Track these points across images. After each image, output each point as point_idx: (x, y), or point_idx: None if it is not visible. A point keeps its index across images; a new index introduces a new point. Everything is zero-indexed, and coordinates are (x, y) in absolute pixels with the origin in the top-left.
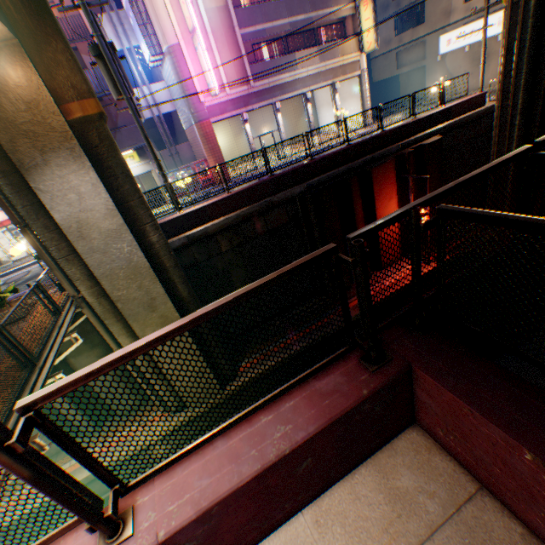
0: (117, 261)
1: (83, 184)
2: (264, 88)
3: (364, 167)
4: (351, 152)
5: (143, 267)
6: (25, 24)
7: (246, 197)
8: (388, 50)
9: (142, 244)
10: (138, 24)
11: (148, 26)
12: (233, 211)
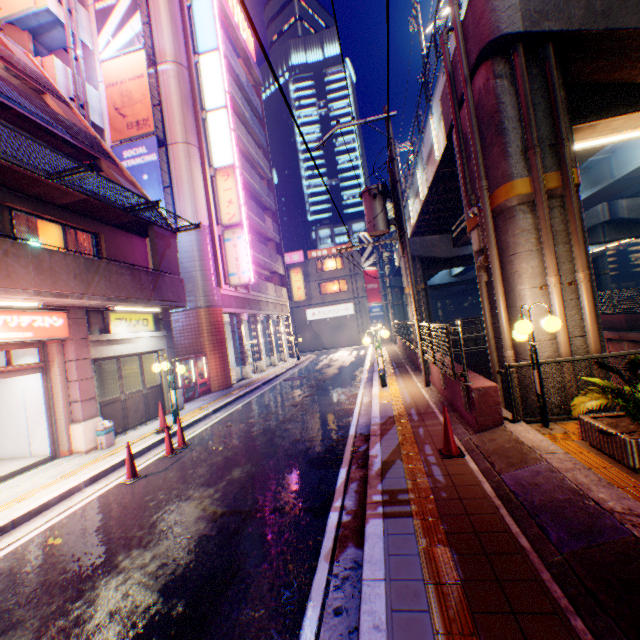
0: None
1: None
2: (253, 297)
3: None
4: None
5: None
6: None
7: None
8: None
9: None
10: (163, 188)
11: None
12: None
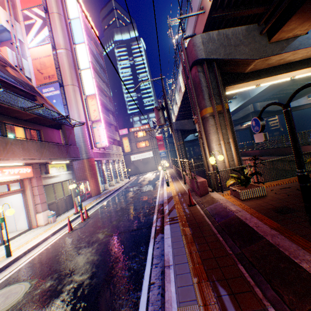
0: None
1: None
2: (107, 152)
3: None
4: None
5: None
6: None
7: None
8: None
9: None
10: (63, 106)
11: None
12: None
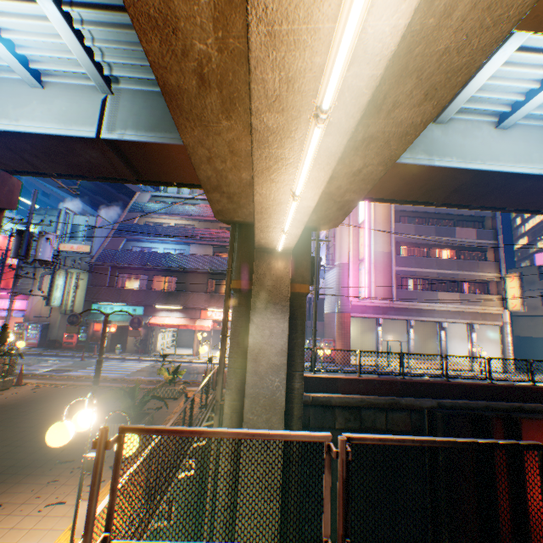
0: (265, 388)
1: (277, 327)
2: (403, 306)
3: (510, 411)
4: (493, 390)
5: (279, 403)
6: (297, 245)
7: (374, 385)
8: (533, 313)
9: (286, 384)
10: (326, 247)
11: (330, 249)
12: (358, 393)
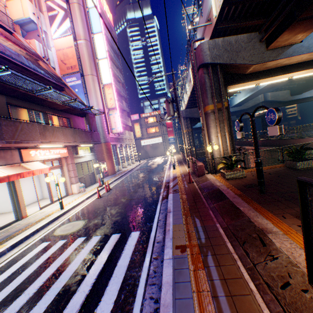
0: None
1: None
2: (121, 137)
3: None
4: None
5: None
6: None
7: None
8: None
9: None
10: (84, 95)
11: None
12: None
